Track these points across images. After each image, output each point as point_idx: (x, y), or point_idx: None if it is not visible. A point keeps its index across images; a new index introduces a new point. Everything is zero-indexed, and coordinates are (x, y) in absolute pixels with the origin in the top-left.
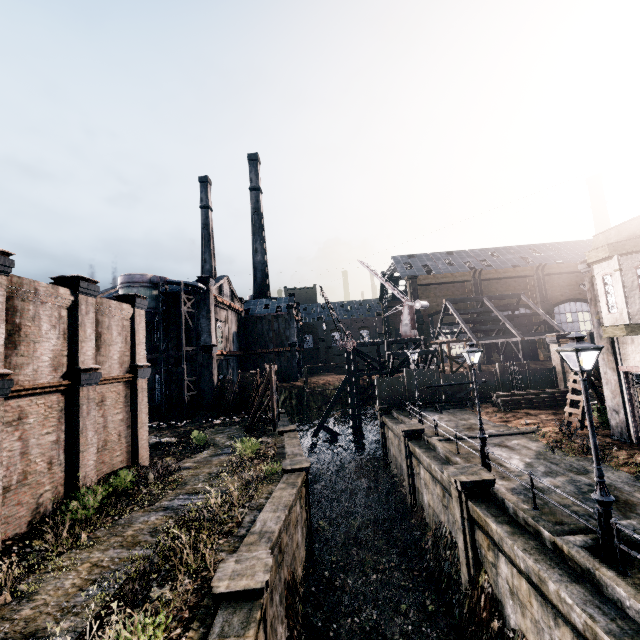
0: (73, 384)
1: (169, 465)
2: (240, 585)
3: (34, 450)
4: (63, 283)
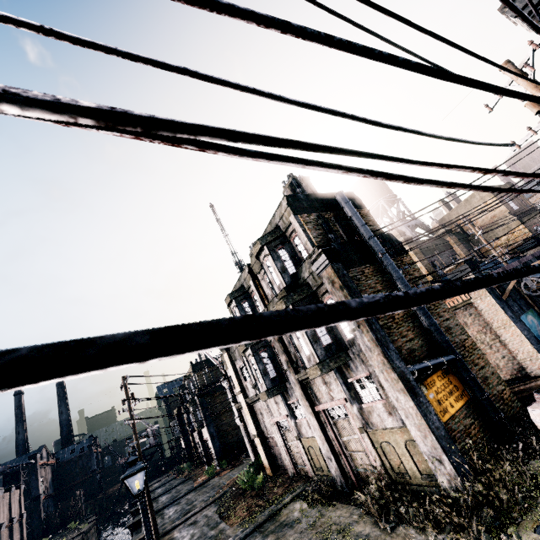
0: (11, 524)
1: None
2: (78, 534)
3: None
4: (5, 491)
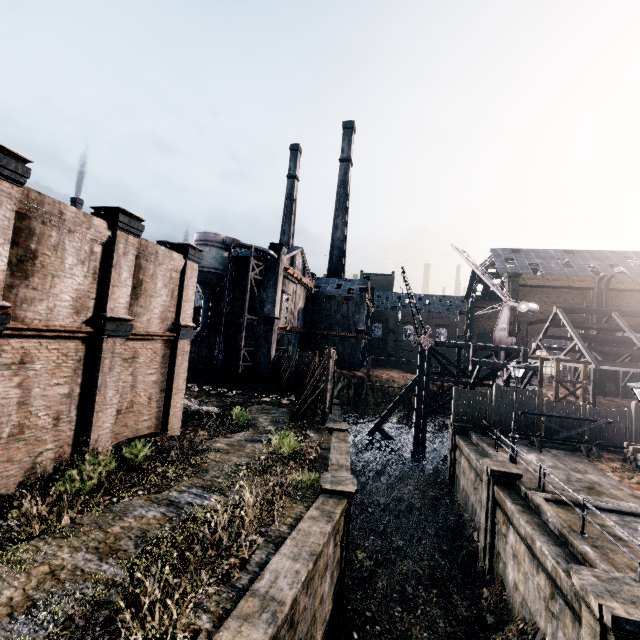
0: (97, 333)
1: (194, 444)
2: None
3: (37, 401)
4: (103, 215)
